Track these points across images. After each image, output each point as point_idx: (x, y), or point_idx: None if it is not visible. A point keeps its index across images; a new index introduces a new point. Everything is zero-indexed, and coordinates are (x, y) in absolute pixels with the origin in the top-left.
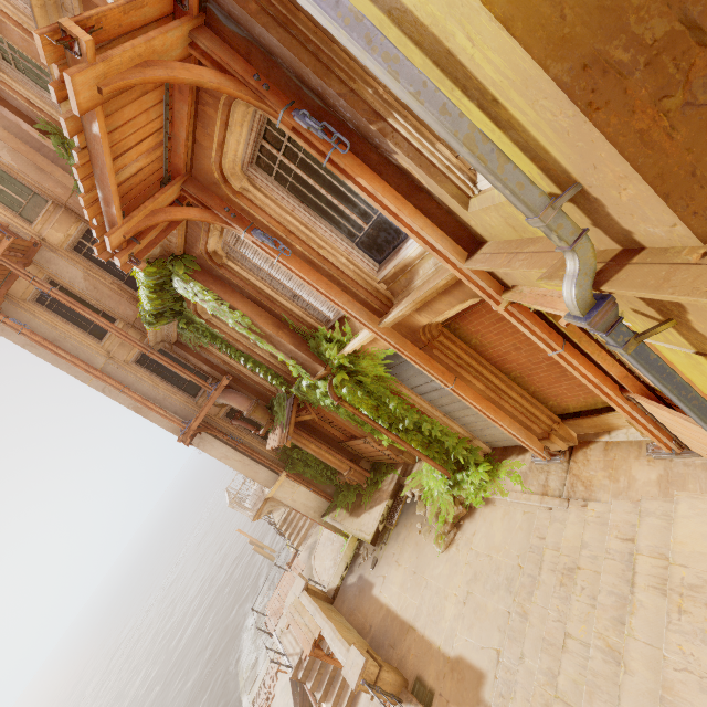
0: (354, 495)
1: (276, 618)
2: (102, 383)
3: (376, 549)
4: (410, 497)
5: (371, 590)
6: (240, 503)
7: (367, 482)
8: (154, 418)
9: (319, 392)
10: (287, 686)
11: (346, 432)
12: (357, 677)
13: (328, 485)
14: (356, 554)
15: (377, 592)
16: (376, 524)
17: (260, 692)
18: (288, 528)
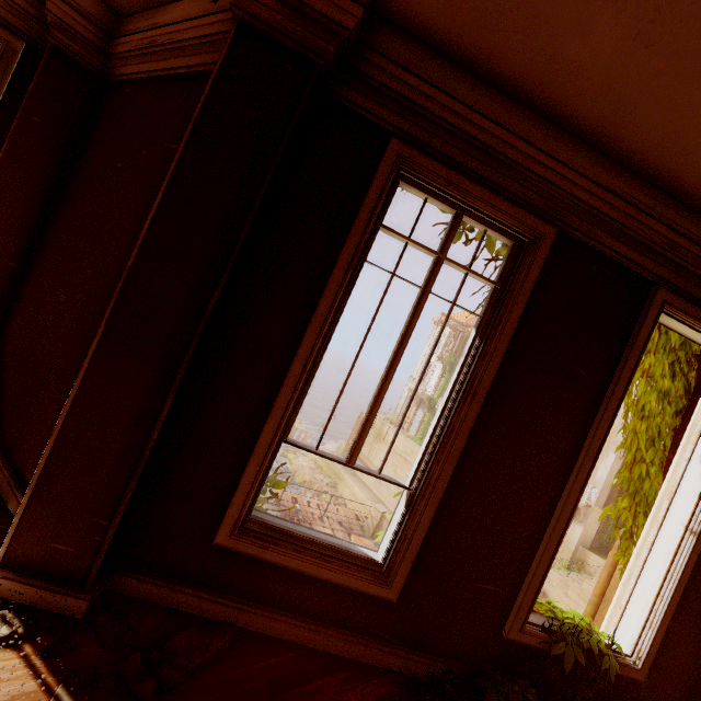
0: None
1: None
2: None
3: None
4: None
5: None
6: None
7: None
8: None
9: None
10: None
11: None
12: None
13: (597, 542)
14: None
15: None
16: None
17: None
18: None
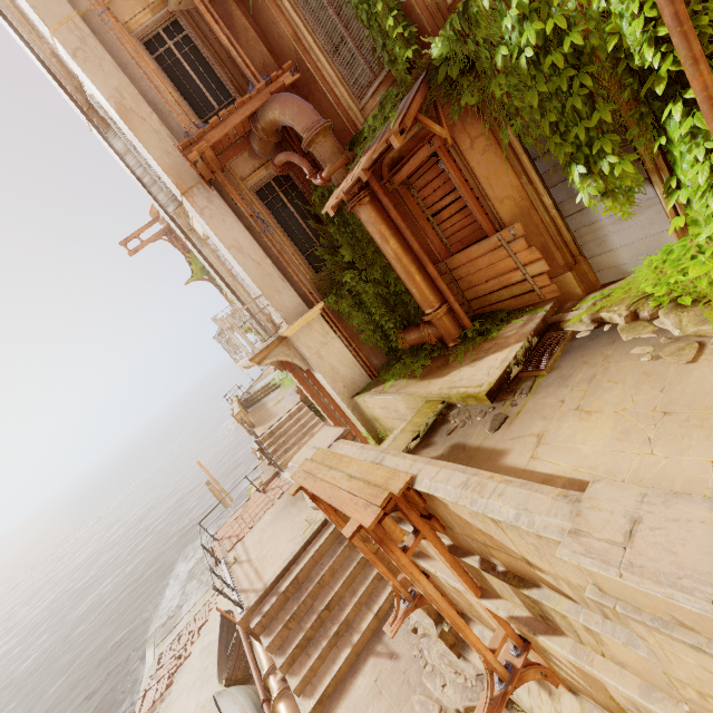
0: (426, 360)
1: (231, 542)
2: (75, 39)
3: (496, 406)
4: (585, 331)
5: (499, 459)
6: (233, 348)
7: (461, 336)
8: (144, 136)
9: (518, 4)
10: (211, 647)
11: (456, 239)
12: (710, 560)
13: (376, 352)
14: (437, 421)
15: (520, 460)
16: (497, 370)
17: (172, 646)
18: (273, 444)
